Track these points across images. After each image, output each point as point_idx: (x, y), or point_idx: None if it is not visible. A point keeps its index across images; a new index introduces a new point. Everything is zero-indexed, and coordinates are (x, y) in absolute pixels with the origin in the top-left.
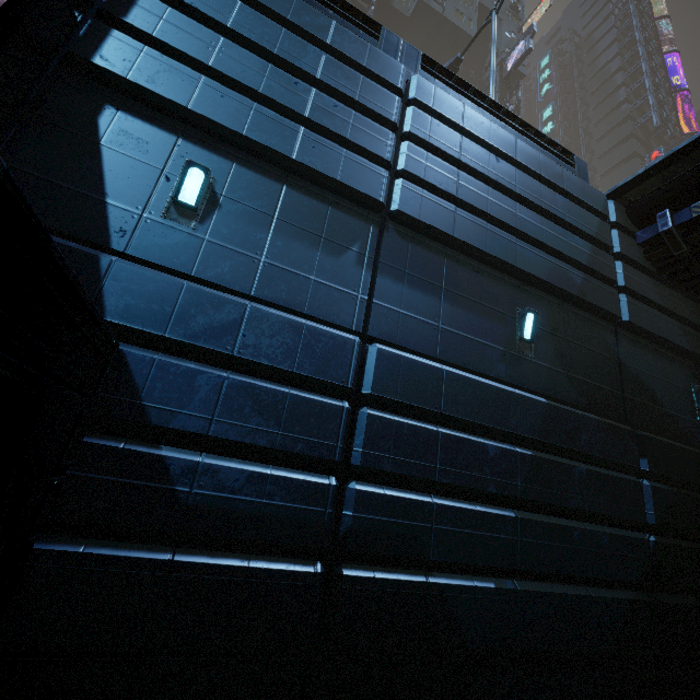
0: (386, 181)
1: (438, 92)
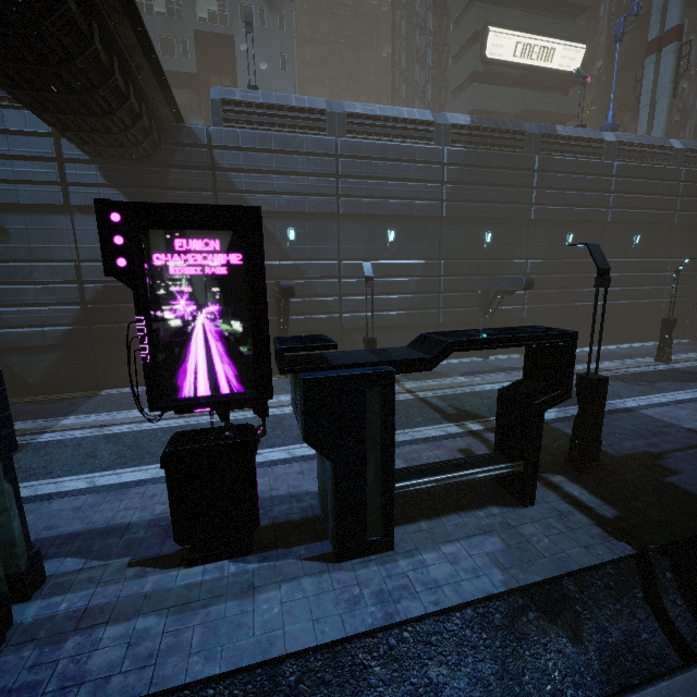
0: None
1: None
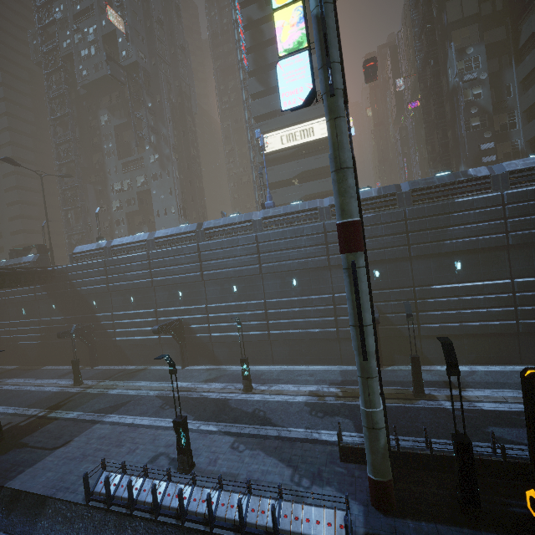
0: (4, 300)
1: None
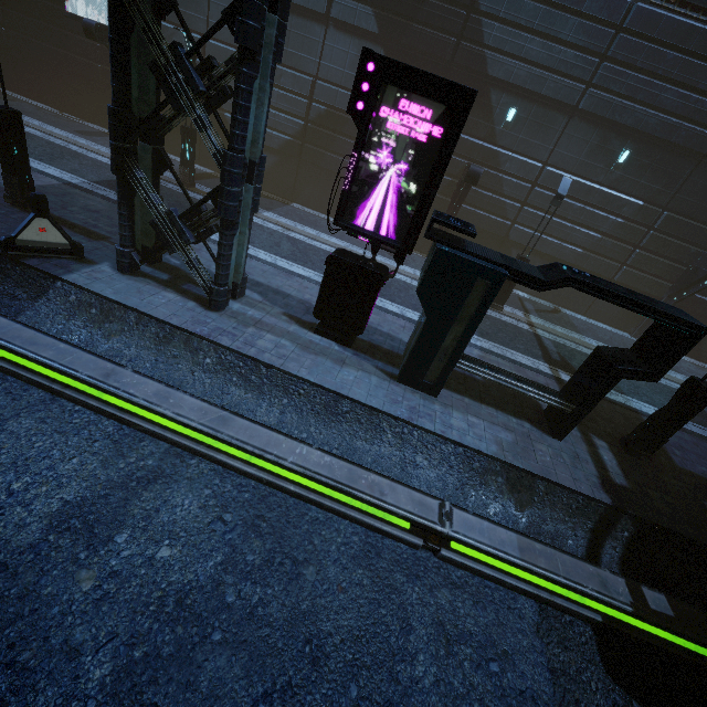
0: None
1: None
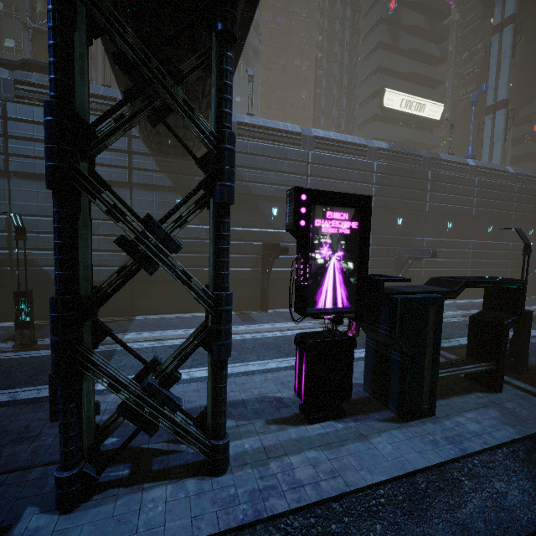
0: (3, 161)
1: (19, 108)
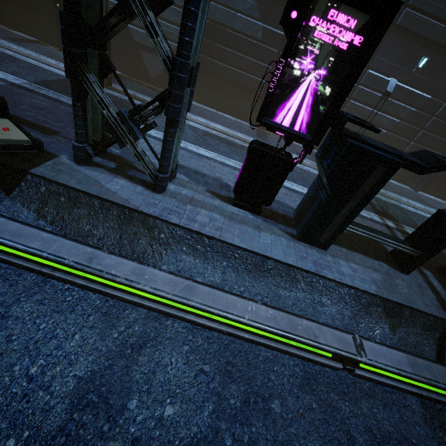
0: None
1: None
